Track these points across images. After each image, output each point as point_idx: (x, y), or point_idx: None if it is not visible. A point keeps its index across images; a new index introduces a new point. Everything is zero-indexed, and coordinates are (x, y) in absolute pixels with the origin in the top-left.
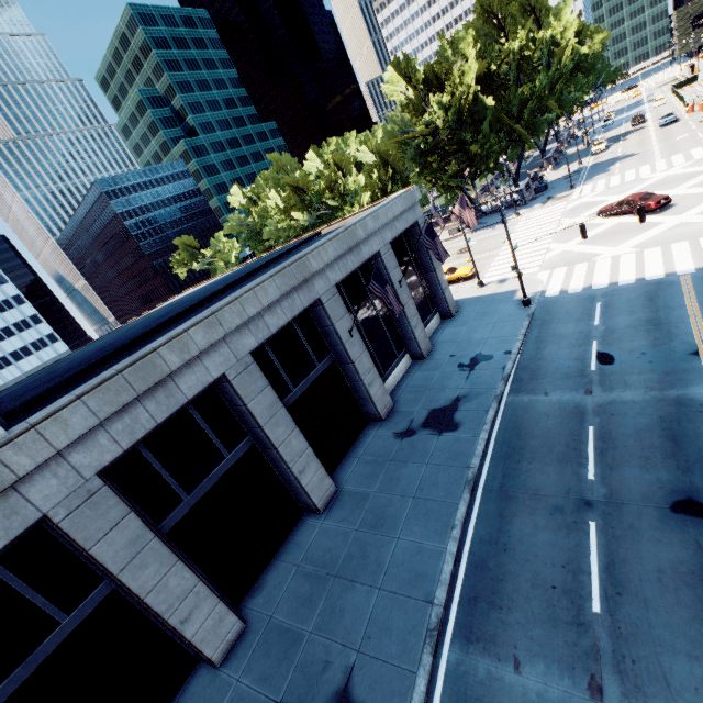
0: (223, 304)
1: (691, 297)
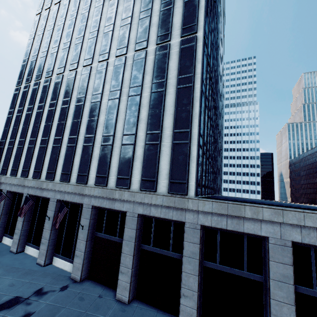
0: (292, 209)
1: None
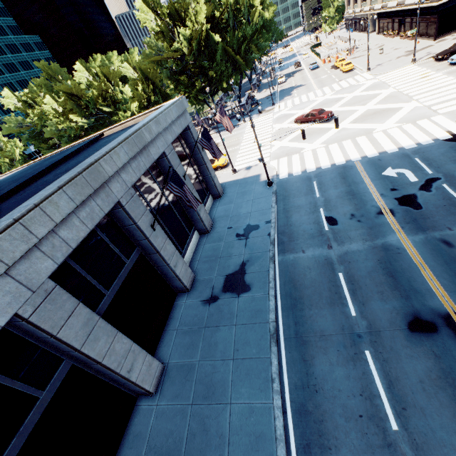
0: None
1: (365, 175)
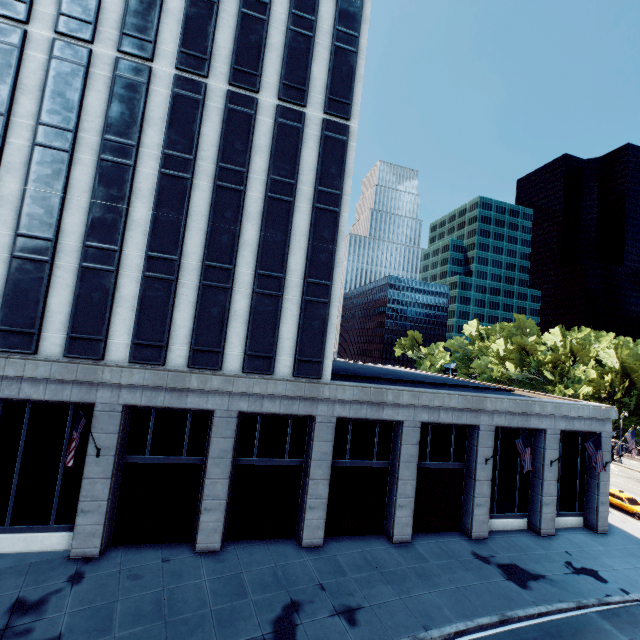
0: (426, 391)
1: None
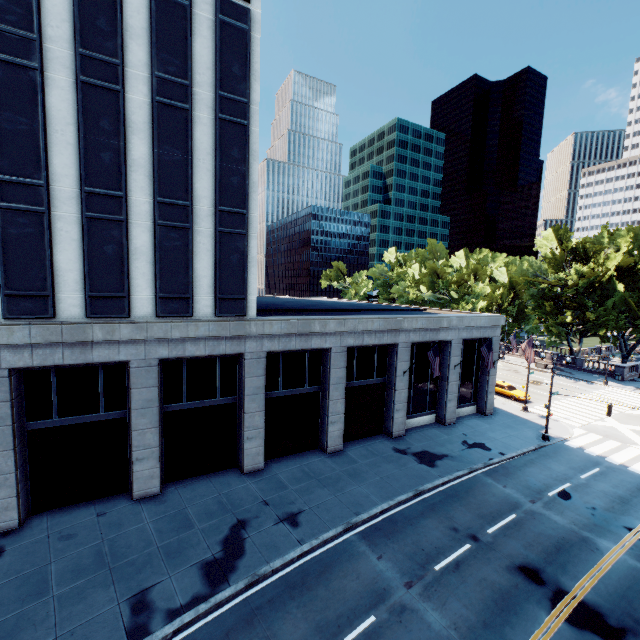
0: (351, 318)
1: None
